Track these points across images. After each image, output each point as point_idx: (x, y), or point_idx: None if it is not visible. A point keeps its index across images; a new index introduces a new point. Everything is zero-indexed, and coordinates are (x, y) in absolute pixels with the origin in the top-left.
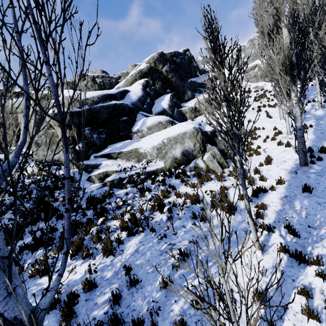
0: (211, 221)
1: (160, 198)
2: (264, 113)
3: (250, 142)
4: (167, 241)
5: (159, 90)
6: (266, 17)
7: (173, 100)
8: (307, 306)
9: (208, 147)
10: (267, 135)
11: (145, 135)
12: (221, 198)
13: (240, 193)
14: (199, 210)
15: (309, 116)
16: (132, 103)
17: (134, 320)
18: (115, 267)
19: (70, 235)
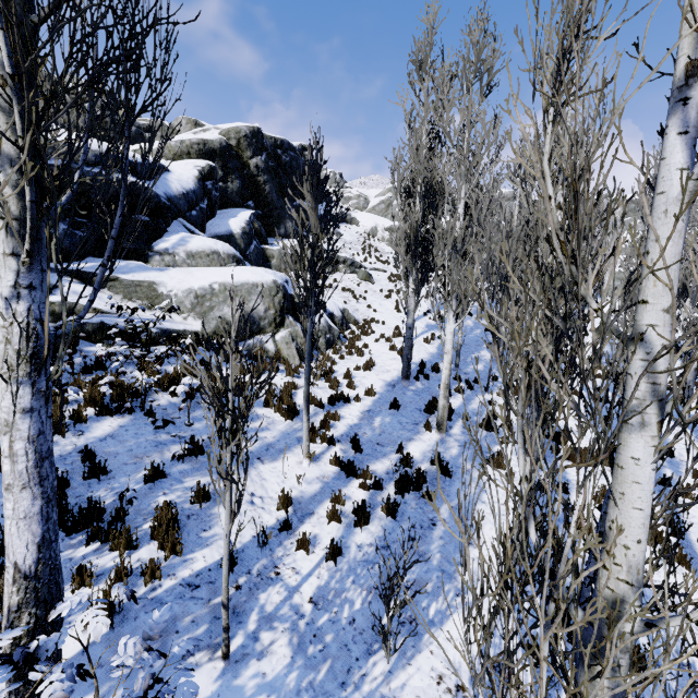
0: (255, 422)
1: (178, 372)
2: (393, 302)
3: (358, 336)
4: (172, 432)
5: (232, 195)
6: (407, 167)
7: (255, 224)
8: (334, 506)
9: (289, 321)
10: (383, 333)
11: (179, 264)
12: (283, 396)
13: (311, 394)
14: (242, 405)
15: (445, 326)
16: (168, 195)
17: (92, 499)
18: (63, 450)
19: (100, 288)
